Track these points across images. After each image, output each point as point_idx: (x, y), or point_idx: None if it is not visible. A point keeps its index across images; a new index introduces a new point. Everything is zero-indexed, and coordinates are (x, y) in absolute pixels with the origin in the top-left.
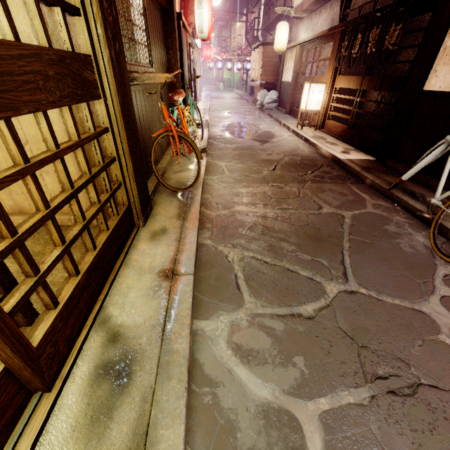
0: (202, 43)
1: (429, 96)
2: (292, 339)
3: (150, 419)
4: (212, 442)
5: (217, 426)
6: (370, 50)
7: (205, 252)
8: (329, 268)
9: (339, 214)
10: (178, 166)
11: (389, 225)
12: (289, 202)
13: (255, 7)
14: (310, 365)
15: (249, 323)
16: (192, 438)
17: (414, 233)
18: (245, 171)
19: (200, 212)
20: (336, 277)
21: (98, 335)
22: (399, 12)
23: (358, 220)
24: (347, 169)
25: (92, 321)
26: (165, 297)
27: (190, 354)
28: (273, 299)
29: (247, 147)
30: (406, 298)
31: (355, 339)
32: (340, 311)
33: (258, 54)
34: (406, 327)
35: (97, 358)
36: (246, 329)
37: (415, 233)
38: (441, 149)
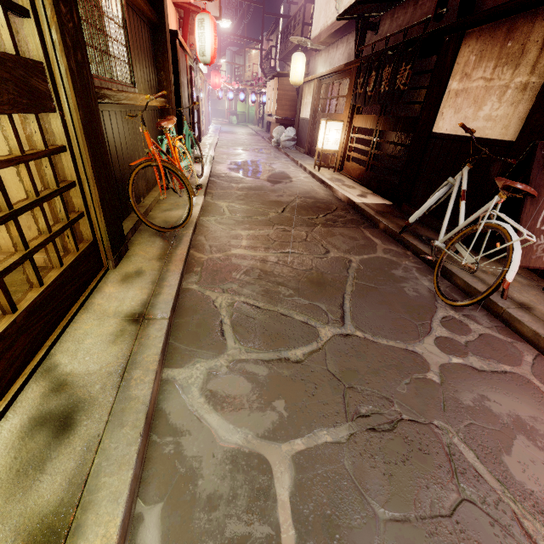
0: (210, 69)
1: (437, 139)
2: (275, 383)
3: (92, 467)
4: (168, 492)
5: (176, 475)
6: (383, 89)
7: (189, 298)
8: (327, 312)
9: (347, 259)
10: (168, 204)
11: (396, 269)
12: (294, 245)
13: (272, 34)
14: (290, 408)
15: (230, 369)
16: (145, 489)
17: (420, 278)
18: (249, 212)
19: (189, 255)
20: (333, 321)
21: (39, 385)
22: (408, 52)
23: (366, 264)
24: (362, 214)
25: (32, 370)
26: (130, 343)
27: (152, 400)
28: (261, 344)
29: (256, 187)
30: (401, 339)
31: (342, 380)
32: (332, 354)
33: (273, 86)
34: (397, 367)
35: (34, 410)
36: (225, 375)
37: (422, 277)
38: (444, 190)
